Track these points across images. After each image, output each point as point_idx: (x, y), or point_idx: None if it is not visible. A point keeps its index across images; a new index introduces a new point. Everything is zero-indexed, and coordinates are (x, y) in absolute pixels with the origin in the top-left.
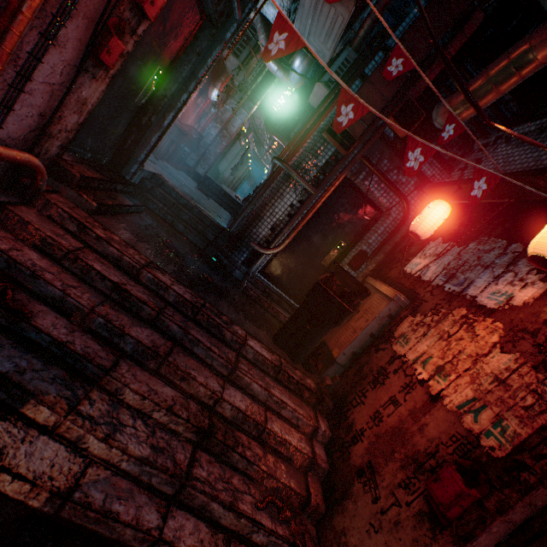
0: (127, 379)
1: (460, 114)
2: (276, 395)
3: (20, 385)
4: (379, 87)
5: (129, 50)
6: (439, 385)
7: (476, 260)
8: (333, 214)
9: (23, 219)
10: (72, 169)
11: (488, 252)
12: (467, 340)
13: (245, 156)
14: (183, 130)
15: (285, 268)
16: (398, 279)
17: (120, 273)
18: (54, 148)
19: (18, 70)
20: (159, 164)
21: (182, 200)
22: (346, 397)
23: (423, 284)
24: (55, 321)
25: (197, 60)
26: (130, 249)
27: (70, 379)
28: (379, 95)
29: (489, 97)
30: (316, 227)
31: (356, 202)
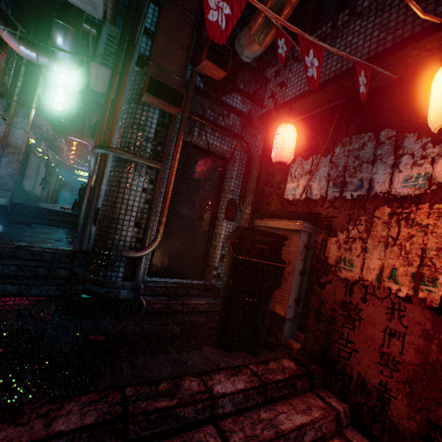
0: None
1: (265, 39)
2: (290, 428)
3: None
4: (173, 35)
5: None
6: (436, 295)
7: (356, 160)
8: (188, 179)
9: None
10: None
11: (362, 149)
12: (420, 235)
13: (50, 166)
14: None
15: (171, 255)
16: (285, 209)
17: None
18: None
19: None
20: None
21: None
22: (329, 352)
23: (316, 202)
24: None
25: None
26: None
27: None
28: (176, 44)
29: (285, 14)
30: (179, 200)
31: (202, 159)
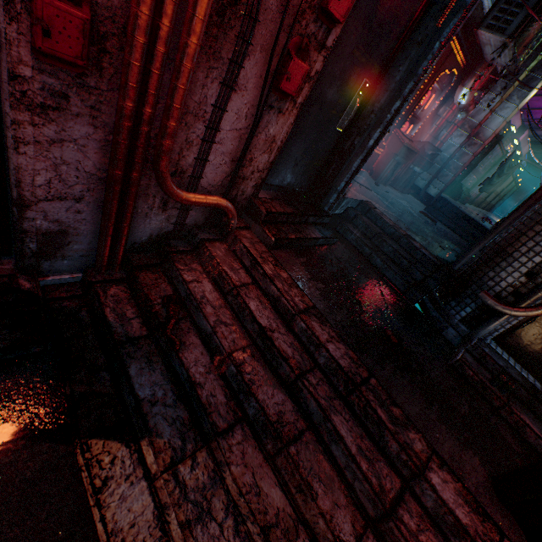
0: (232, 455)
1: None
2: None
3: (145, 417)
4: None
5: (317, 70)
6: None
7: None
8: None
9: (211, 253)
10: (260, 206)
11: None
12: None
13: (506, 164)
14: (412, 148)
15: None
16: None
17: (275, 315)
18: (249, 188)
19: (207, 124)
20: (376, 190)
21: (388, 229)
22: None
23: None
24: (199, 357)
25: (418, 52)
26: (293, 289)
27: (188, 426)
28: None
29: None
30: None
31: None
